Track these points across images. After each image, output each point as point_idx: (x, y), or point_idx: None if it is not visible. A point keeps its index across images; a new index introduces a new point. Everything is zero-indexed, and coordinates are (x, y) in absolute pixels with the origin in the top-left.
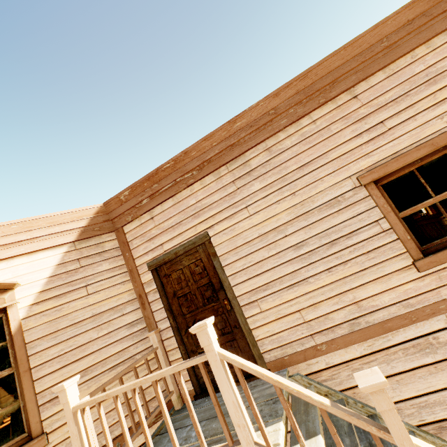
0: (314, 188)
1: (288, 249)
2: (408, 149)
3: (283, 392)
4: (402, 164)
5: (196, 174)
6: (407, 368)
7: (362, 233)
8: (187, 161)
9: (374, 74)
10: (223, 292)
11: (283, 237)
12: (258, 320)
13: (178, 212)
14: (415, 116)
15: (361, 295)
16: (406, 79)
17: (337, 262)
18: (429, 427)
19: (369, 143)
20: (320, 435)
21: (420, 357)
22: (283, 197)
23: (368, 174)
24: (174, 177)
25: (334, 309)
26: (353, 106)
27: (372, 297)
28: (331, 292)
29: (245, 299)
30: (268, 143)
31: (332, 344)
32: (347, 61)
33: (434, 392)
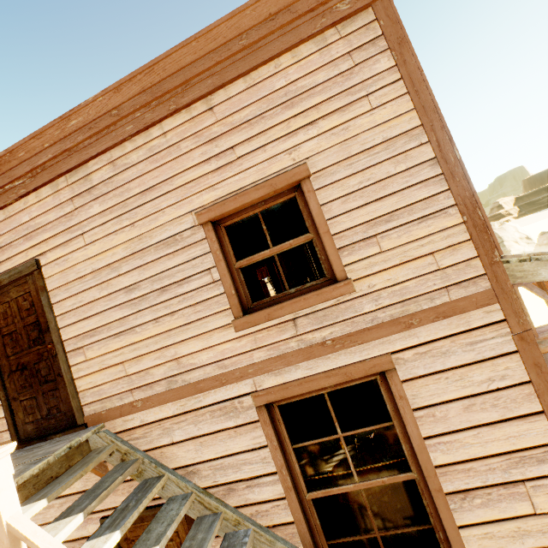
0: (154, 221)
1: (120, 291)
2: (252, 186)
3: (57, 452)
4: (240, 205)
5: (29, 182)
6: (212, 430)
7: (194, 282)
8: (15, 164)
9: (235, 81)
10: (51, 334)
11: (116, 276)
12: (82, 370)
13: (9, 230)
14: (265, 146)
15: (182, 351)
16: (265, 96)
17: (166, 312)
18: (221, 488)
19: (216, 172)
20: (44, 499)
21: (225, 420)
22: (122, 227)
23: (205, 211)
24: (0, 183)
25: (156, 363)
26: (207, 121)
27: (192, 354)
28: (155, 345)
29: (72, 345)
30: (114, 154)
31: (148, 401)
32: (202, 58)
33: (230, 456)
